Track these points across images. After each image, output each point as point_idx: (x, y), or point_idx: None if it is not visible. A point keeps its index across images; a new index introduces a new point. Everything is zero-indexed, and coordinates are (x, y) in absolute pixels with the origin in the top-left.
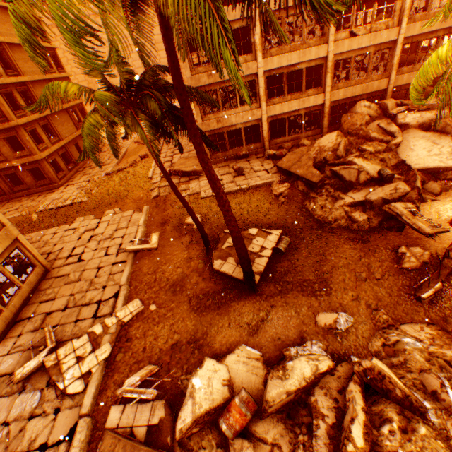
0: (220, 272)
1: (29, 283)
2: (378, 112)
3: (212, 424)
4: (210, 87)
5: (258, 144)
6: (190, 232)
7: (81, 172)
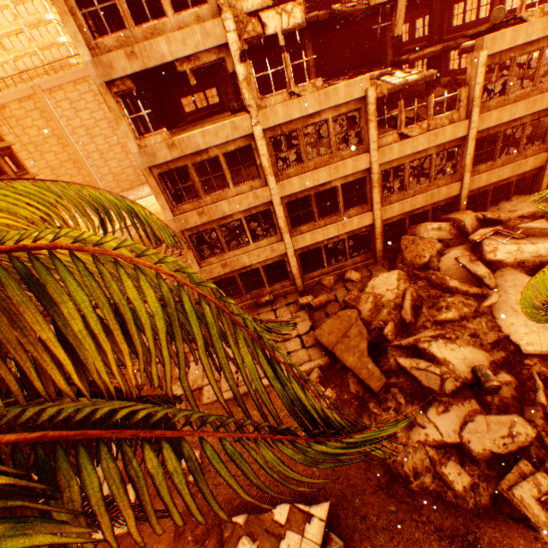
0: None
1: None
2: (452, 231)
3: None
4: (204, 226)
5: (287, 282)
6: None
7: None
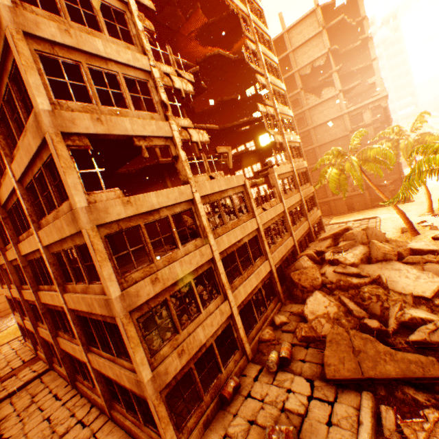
0: None
1: None
2: (311, 262)
3: None
4: (156, 299)
5: (237, 352)
6: None
7: None
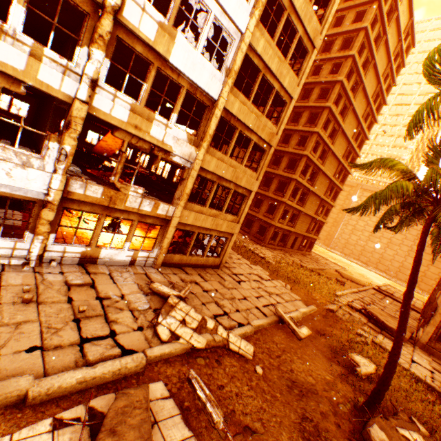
0: None
1: (207, 259)
2: None
3: None
4: None
5: None
6: (345, 368)
7: (282, 251)
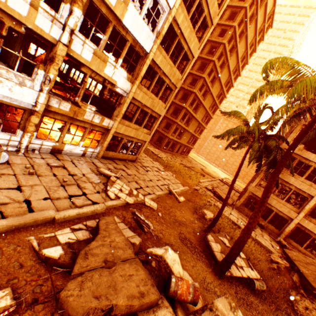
0: (208, 242)
1: (128, 156)
2: None
3: (158, 276)
4: None
5: (276, 230)
6: (200, 216)
7: (171, 154)
